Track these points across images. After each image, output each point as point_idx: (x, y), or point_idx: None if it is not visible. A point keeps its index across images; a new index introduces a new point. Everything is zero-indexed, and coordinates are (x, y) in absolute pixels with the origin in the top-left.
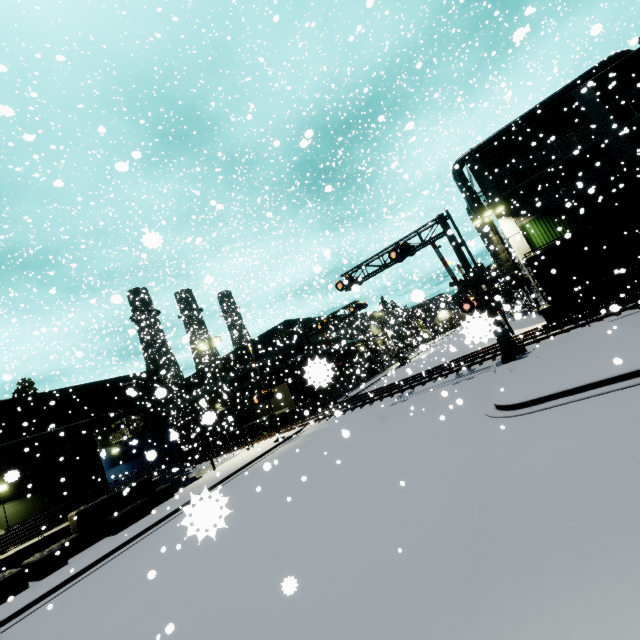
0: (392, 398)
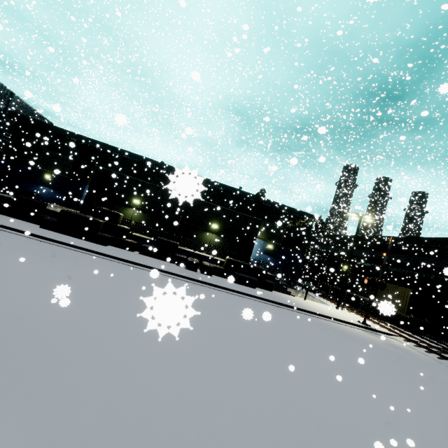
0: None
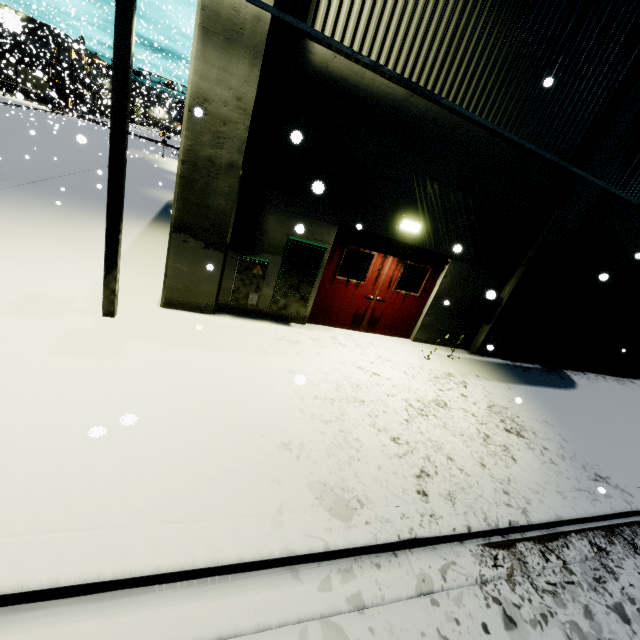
0: (129, 135)
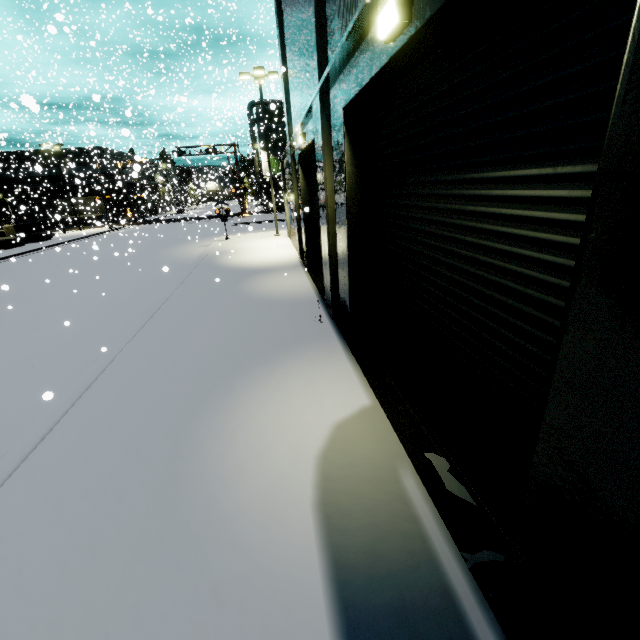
0: (187, 222)
